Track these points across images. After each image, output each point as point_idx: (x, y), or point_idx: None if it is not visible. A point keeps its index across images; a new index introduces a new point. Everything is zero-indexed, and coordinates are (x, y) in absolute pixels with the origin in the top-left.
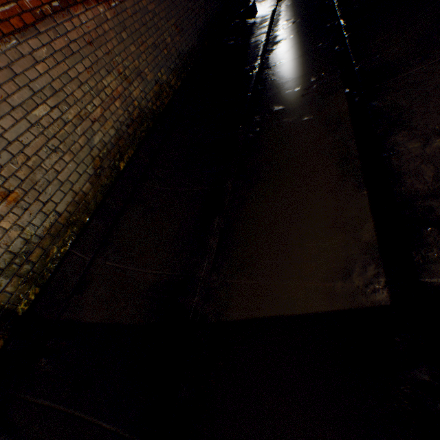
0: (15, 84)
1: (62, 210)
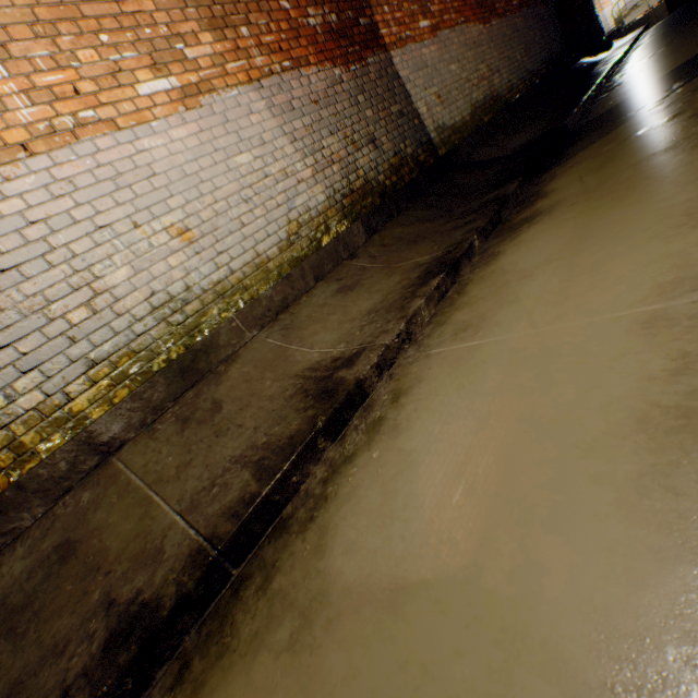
0: (445, 51)
1: (456, 121)
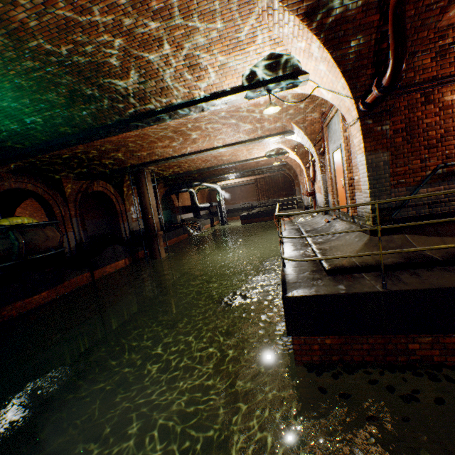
0: None
1: None
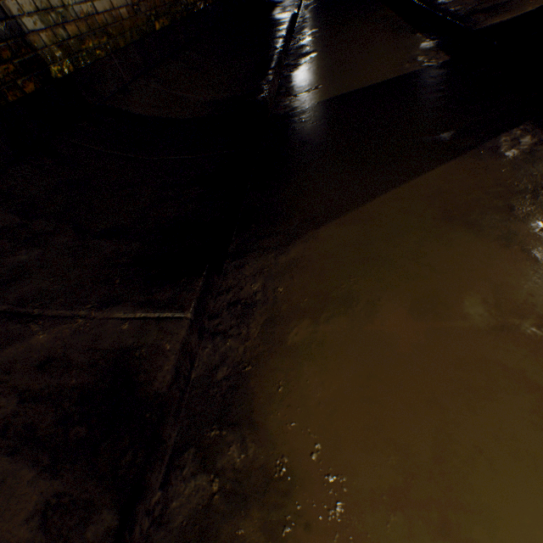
0: None
1: (99, 9)
